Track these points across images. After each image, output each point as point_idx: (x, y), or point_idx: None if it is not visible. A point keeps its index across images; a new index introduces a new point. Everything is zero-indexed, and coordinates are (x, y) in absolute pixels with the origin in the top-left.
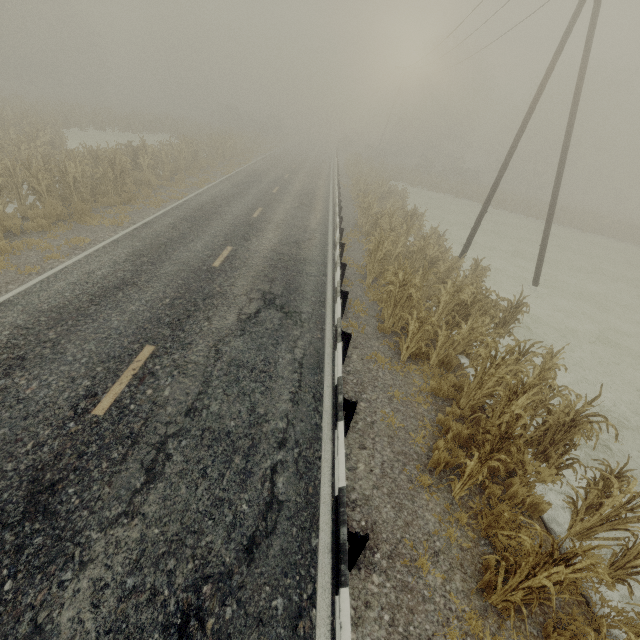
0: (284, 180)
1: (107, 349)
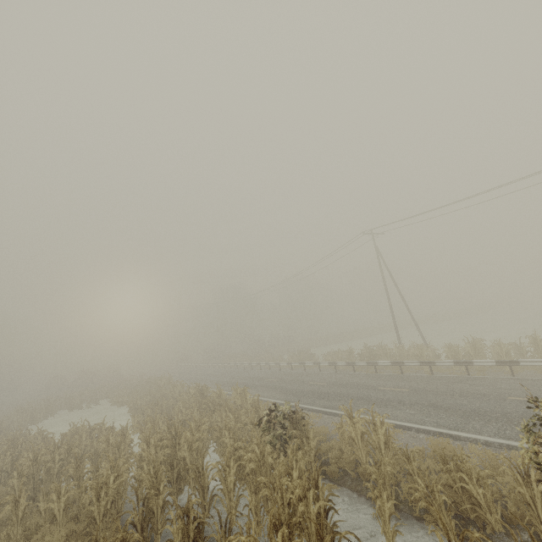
0: (250, 377)
1: (512, 404)
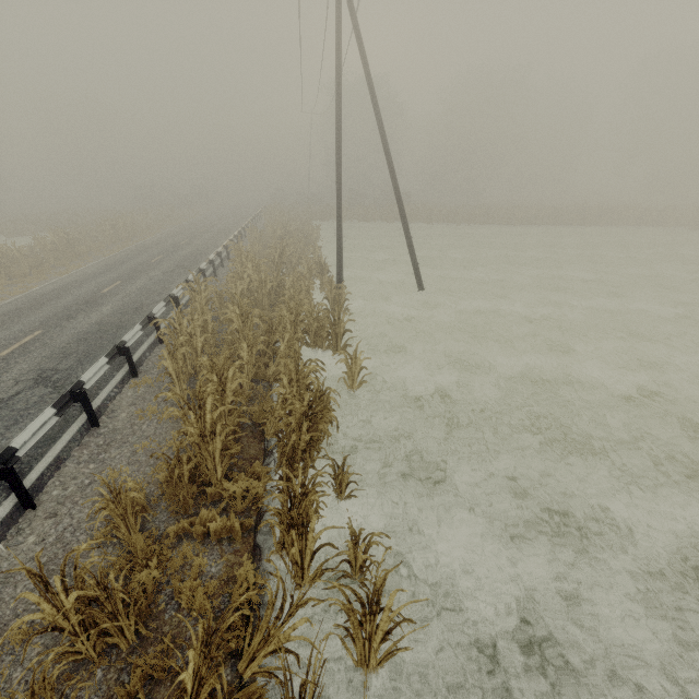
0: (176, 247)
1: None
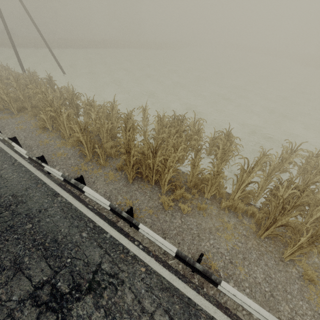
0: None
1: None
